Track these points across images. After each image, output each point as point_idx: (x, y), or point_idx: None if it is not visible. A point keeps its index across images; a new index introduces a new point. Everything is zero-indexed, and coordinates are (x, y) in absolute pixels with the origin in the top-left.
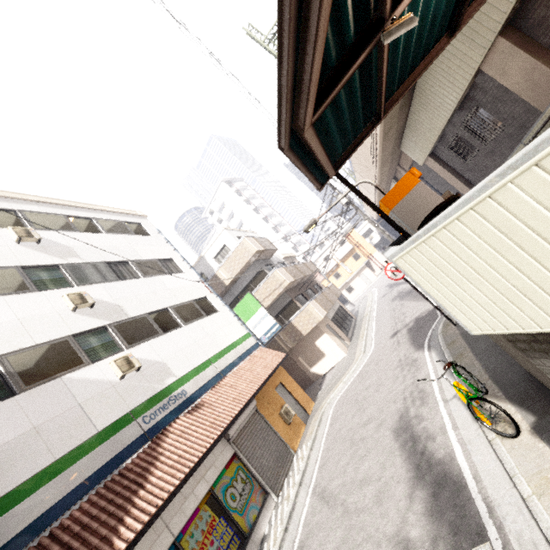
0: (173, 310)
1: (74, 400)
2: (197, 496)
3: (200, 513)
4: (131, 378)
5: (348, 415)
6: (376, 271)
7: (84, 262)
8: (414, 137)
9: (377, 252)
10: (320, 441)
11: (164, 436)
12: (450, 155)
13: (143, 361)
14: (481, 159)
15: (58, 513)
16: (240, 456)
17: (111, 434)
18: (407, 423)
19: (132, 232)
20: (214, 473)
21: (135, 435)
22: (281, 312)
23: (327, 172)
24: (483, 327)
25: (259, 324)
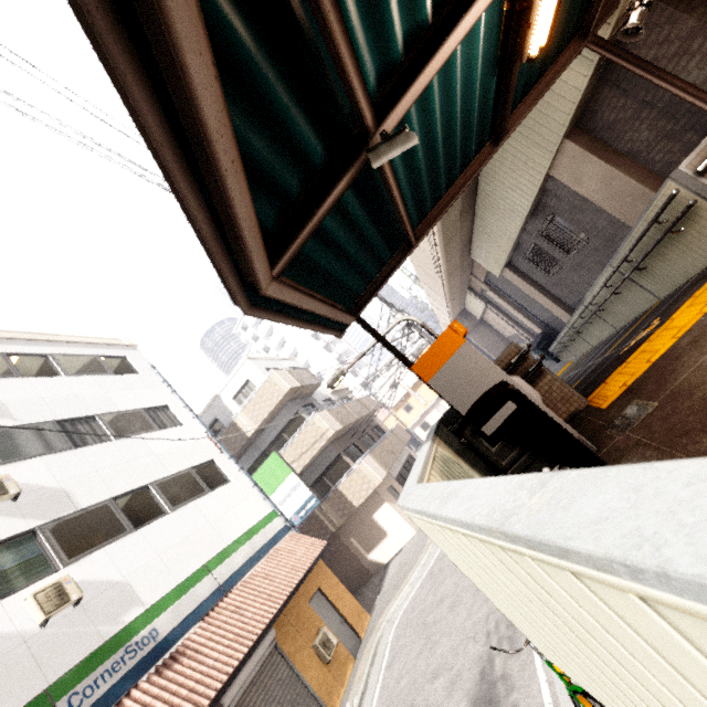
0: (156, 488)
1: None
2: None
3: None
4: (61, 621)
5: (412, 651)
6: None
7: (19, 424)
8: (485, 245)
9: None
10: (371, 697)
11: None
12: (530, 266)
13: (89, 584)
14: (567, 273)
15: None
16: None
17: None
18: (491, 688)
19: (110, 370)
20: None
21: None
22: (325, 472)
23: (339, 320)
24: (560, 666)
25: (289, 497)
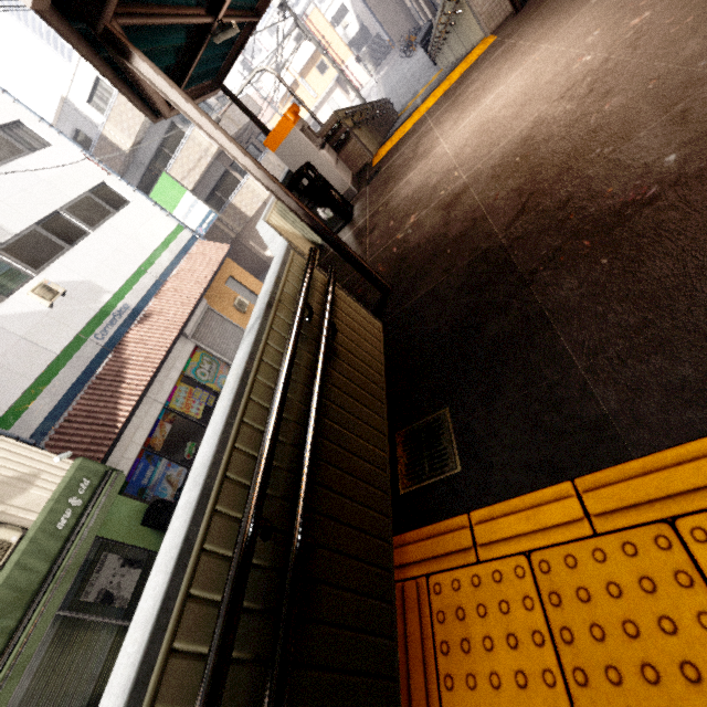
0: (67, 213)
1: (14, 335)
2: (172, 379)
3: (179, 388)
4: (60, 304)
5: None
6: (352, 94)
7: None
8: None
9: (353, 57)
10: None
11: (124, 347)
12: None
13: (63, 284)
14: None
15: (62, 410)
16: (201, 347)
17: (71, 354)
18: None
19: None
20: (181, 362)
21: (95, 351)
22: (217, 188)
23: (209, 97)
24: None
25: (190, 214)
